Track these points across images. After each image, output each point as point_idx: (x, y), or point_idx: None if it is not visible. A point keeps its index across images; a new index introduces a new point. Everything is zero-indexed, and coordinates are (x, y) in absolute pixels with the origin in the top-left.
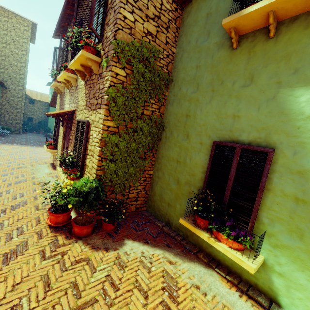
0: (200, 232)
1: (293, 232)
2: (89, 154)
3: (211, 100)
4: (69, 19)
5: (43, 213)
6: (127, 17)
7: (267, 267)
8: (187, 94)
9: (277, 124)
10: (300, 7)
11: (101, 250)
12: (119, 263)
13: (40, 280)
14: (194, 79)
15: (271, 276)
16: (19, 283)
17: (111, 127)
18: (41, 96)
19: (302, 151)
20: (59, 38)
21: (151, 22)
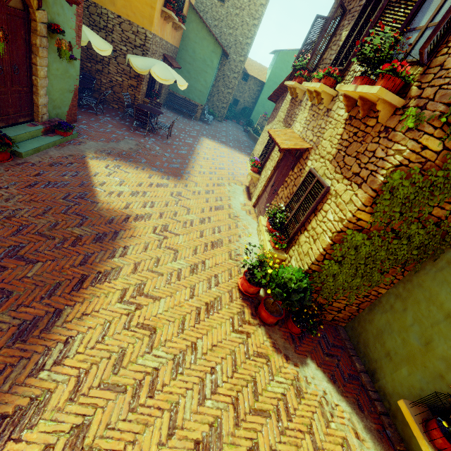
0: (428, 449)
1: None
2: (309, 232)
3: None
4: None
5: (235, 266)
6: None
7: None
8: None
9: None
10: None
11: (282, 355)
12: (297, 387)
13: (229, 355)
14: None
15: None
16: (216, 345)
17: (362, 221)
18: (259, 69)
19: None
20: None
21: None
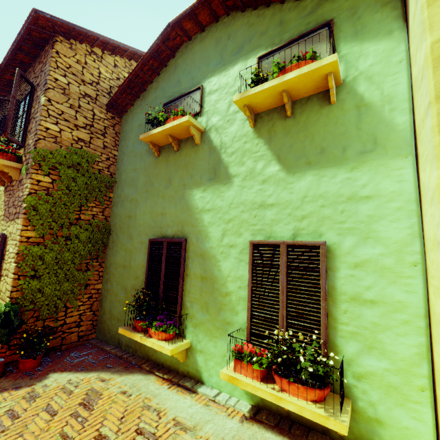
0: (135, 335)
1: (203, 307)
2: (3, 275)
3: (146, 201)
4: None
5: None
6: (50, 128)
7: (193, 349)
8: (129, 195)
9: (186, 218)
10: (186, 133)
11: (9, 390)
12: (30, 396)
13: None
14: (133, 181)
15: (196, 357)
16: None
17: (33, 238)
18: None
19: (201, 237)
20: None
21: (83, 130)
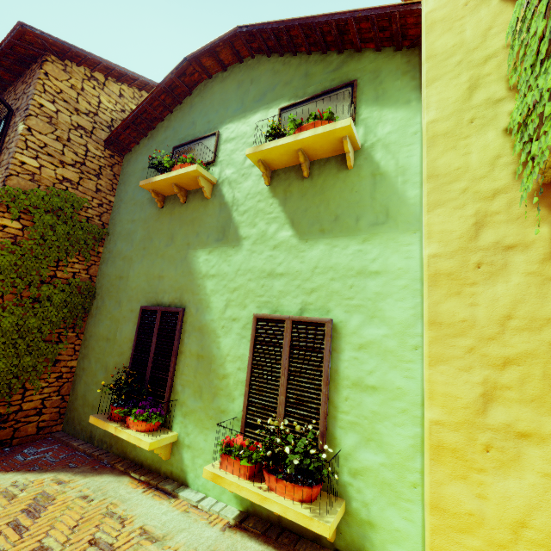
0: (109, 425)
1: (197, 392)
2: None
3: (143, 260)
4: None
5: None
6: (27, 162)
7: (180, 444)
8: (122, 252)
9: (187, 283)
10: (195, 184)
11: None
12: None
13: None
14: (129, 234)
15: (183, 453)
16: None
17: None
18: None
19: (201, 307)
20: None
21: (70, 168)
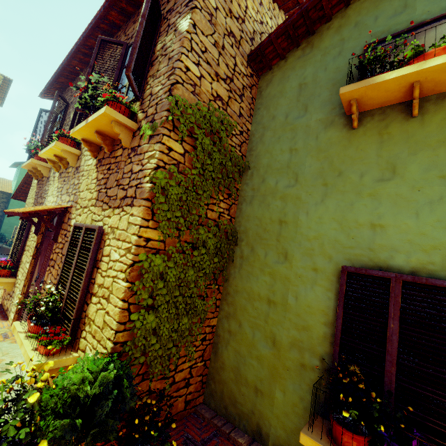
0: None
1: None
2: (97, 295)
3: (324, 200)
4: (74, 73)
5: None
6: (190, 68)
7: None
8: (278, 189)
9: None
10: None
11: None
12: None
13: None
14: (288, 166)
15: None
16: None
17: (153, 241)
18: None
19: None
20: (50, 98)
21: (222, 84)
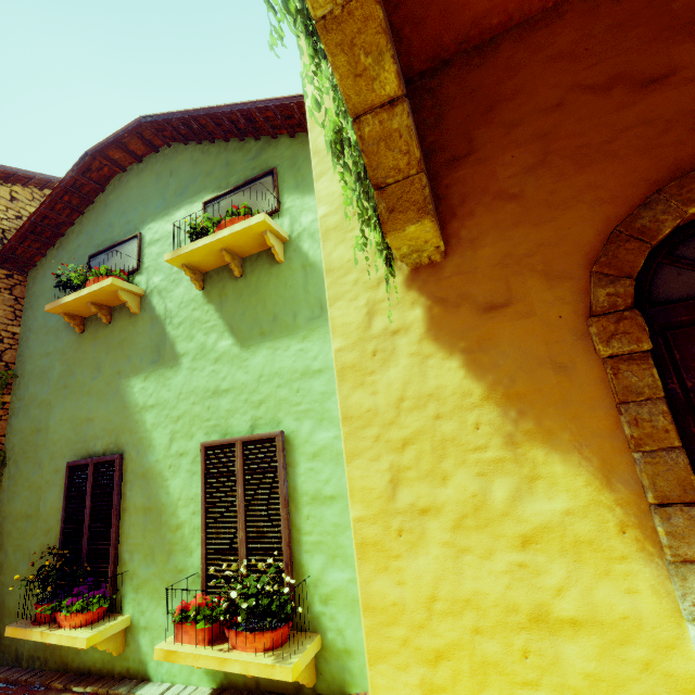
0: (32, 632)
1: (148, 556)
2: None
3: (65, 402)
4: None
5: None
6: None
7: (134, 628)
8: (37, 396)
9: (123, 421)
10: (117, 299)
11: None
12: None
13: None
14: (45, 372)
15: (140, 640)
16: None
17: None
18: None
19: (142, 448)
20: None
21: None
